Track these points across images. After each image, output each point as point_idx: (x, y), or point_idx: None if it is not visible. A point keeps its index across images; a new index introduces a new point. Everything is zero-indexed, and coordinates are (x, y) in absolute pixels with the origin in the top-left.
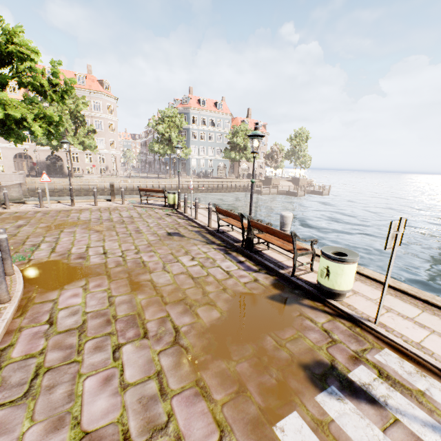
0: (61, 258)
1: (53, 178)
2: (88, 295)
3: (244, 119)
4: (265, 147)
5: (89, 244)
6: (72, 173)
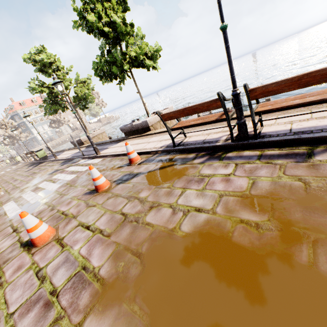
0: None
1: None
2: None
3: None
4: None
5: None
6: None
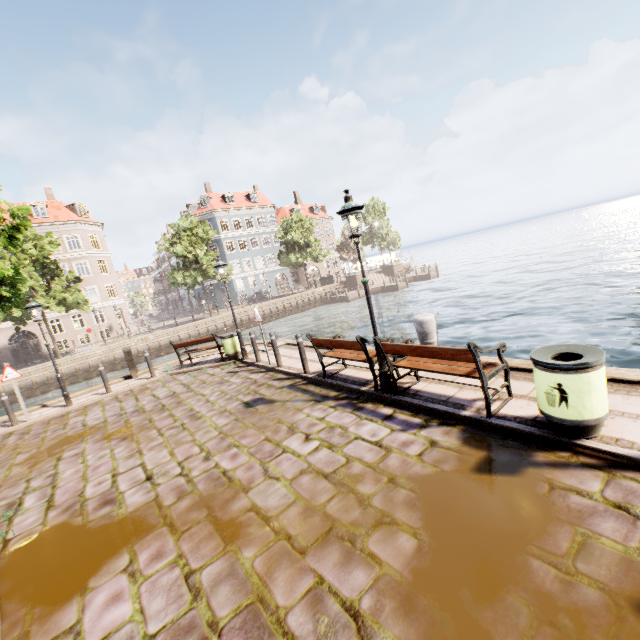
0: (69, 517)
1: (27, 368)
2: (143, 589)
3: (294, 207)
4: (333, 237)
5: (115, 468)
6: (57, 352)
